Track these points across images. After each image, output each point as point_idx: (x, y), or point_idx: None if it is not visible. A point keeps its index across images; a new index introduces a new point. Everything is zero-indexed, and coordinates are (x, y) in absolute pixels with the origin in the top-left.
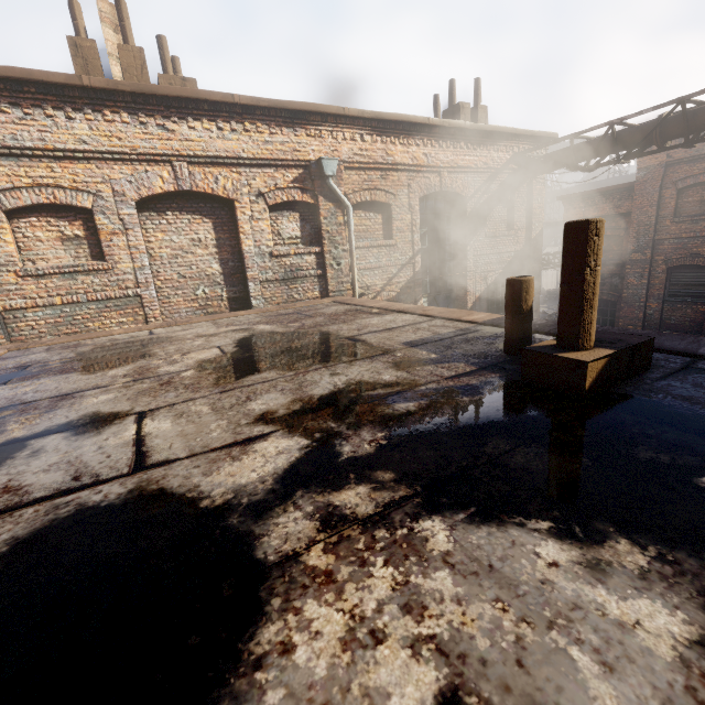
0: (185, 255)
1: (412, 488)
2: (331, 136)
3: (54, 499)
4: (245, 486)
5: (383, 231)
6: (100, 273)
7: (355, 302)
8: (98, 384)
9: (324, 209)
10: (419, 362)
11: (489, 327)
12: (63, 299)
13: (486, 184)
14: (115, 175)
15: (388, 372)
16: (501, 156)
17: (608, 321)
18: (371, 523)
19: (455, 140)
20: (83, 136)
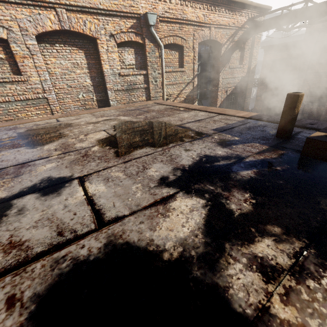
0: (70, 73)
1: (301, 240)
2: None
3: (52, 254)
4: (185, 239)
5: (179, 63)
6: (20, 83)
7: (167, 103)
8: (41, 156)
9: (148, 47)
10: (231, 143)
11: (254, 120)
12: None
13: (232, 36)
14: (18, 15)
15: (218, 149)
16: (242, 19)
17: (277, 114)
18: (297, 274)
19: (220, 6)
20: None
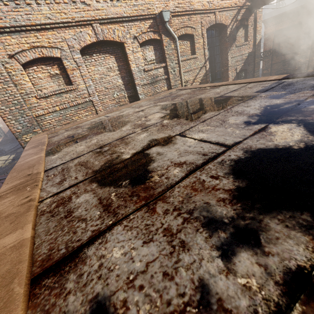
0: (105, 77)
1: None
2: None
3: (212, 161)
4: (301, 140)
5: (191, 51)
6: (72, 92)
7: (191, 87)
8: (128, 133)
9: (165, 42)
10: (282, 95)
11: (288, 79)
12: (59, 107)
13: (235, 16)
14: (66, 36)
15: (274, 100)
16: None
17: None
18: None
19: None
20: (47, 14)
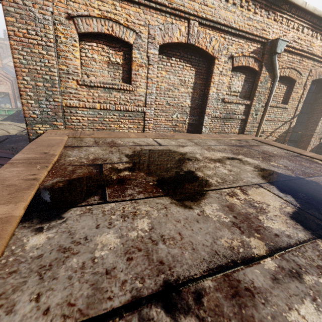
0: (174, 90)
1: None
2: (286, 23)
3: None
4: None
5: (283, 98)
6: (126, 92)
7: (281, 146)
8: (234, 248)
9: (262, 76)
10: None
11: None
12: (101, 105)
13: None
14: (152, 21)
15: None
16: None
17: None
18: None
19: None
20: None
